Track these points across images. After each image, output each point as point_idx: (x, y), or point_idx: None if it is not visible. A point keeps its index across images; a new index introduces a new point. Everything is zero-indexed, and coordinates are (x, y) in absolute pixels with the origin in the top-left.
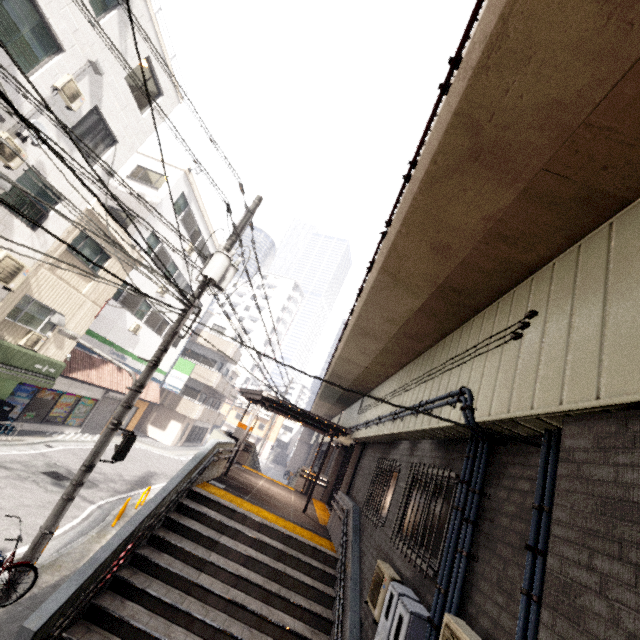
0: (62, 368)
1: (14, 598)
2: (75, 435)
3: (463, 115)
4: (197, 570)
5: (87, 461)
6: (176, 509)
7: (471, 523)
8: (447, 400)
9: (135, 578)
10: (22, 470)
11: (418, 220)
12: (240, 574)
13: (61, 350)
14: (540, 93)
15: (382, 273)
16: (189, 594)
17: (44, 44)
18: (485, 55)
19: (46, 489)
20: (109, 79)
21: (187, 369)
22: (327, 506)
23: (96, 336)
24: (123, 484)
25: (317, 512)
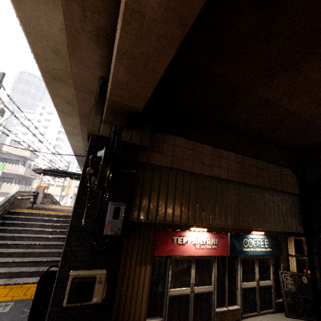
0: None
1: None
2: None
3: (42, 69)
4: (18, 234)
5: None
6: (2, 219)
7: None
8: None
9: None
10: None
11: (54, 95)
12: (38, 229)
13: None
14: (57, 67)
15: (58, 111)
16: (15, 240)
17: None
18: (36, 57)
19: None
20: None
21: None
22: None
23: None
24: None
25: None
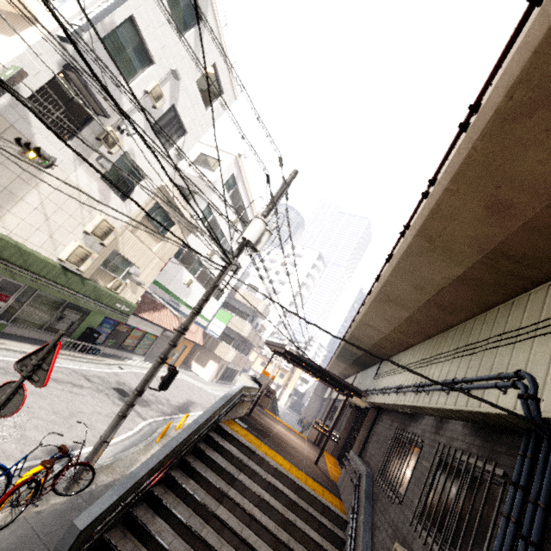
0: (134, 308)
1: (77, 490)
2: (140, 362)
3: None
4: (217, 501)
5: (139, 387)
6: (204, 440)
7: (534, 545)
8: (495, 382)
9: (165, 497)
10: (100, 384)
11: (474, 174)
12: (254, 515)
13: (135, 294)
14: None
15: (419, 237)
16: (208, 523)
17: (141, 59)
18: None
19: (114, 402)
20: (184, 83)
21: (225, 319)
22: (337, 461)
23: (160, 286)
24: (169, 407)
25: (328, 466)
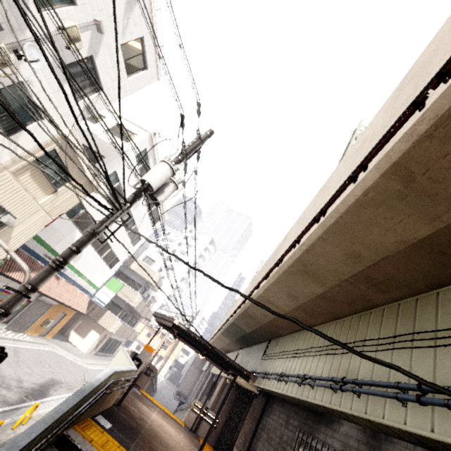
0: None
1: None
2: None
3: None
4: None
5: None
6: None
7: None
8: None
9: None
10: None
11: None
12: None
13: None
14: None
15: (391, 174)
16: None
17: None
18: None
19: None
20: (108, 41)
21: (116, 288)
22: (213, 450)
23: (44, 244)
24: (17, 392)
25: None
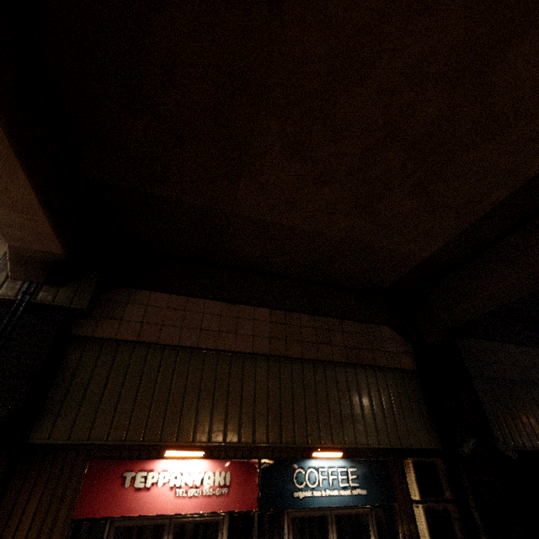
0: None
1: None
2: None
3: None
4: None
5: None
6: None
7: None
8: None
9: None
10: None
11: None
12: None
13: None
14: None
15: None
16: None
17: None
18: None
19: None
20: None
21: None
22: None
23: None
24: None
25: None
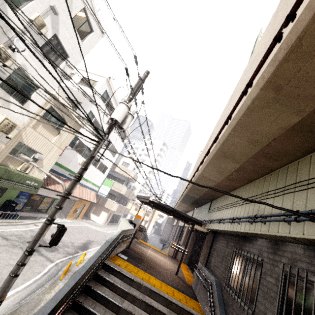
0: (42, 183)
1: None
2: None
3: None
4: None
5: (28, 247)
6: (94, 278)
7: None
8: None
9: None
10: (16, 240)
11: None
12: None
13: (41, 173)
14: None
15: (266, 87)
16: None
17: None
18: None
19: None
20: (62, 19)
21: (109, 185)
22: (187, 266)
23: (62, 166)
24: (73, 248)
25: (183, 272)
